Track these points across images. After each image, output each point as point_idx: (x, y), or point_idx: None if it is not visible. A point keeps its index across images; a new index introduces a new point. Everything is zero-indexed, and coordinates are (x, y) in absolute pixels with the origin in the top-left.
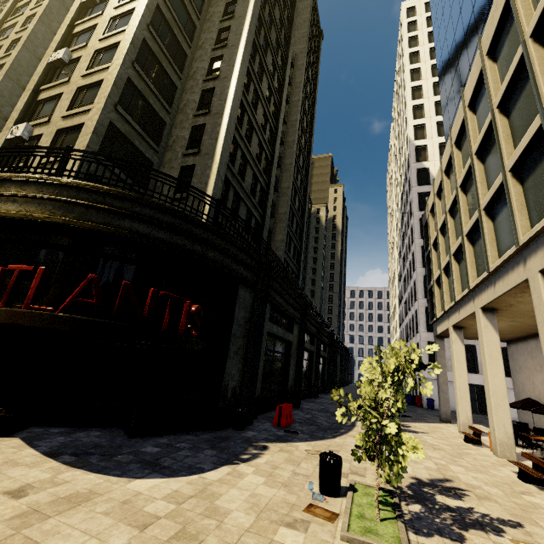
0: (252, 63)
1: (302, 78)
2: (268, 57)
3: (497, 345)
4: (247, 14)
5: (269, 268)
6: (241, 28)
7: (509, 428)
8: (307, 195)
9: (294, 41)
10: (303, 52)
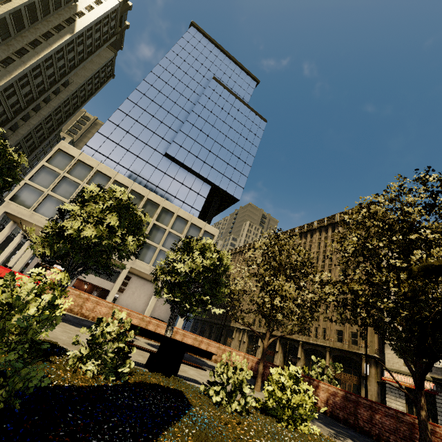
0: (3, 92)
1: (65, 97)
2: (25, 88)
3: (18, 241)
4: (13, 74)
5: None
6: (4, 78)
7: (0, 262)
8: (35, 151)
9: (78, 74)
10: (77, 84)
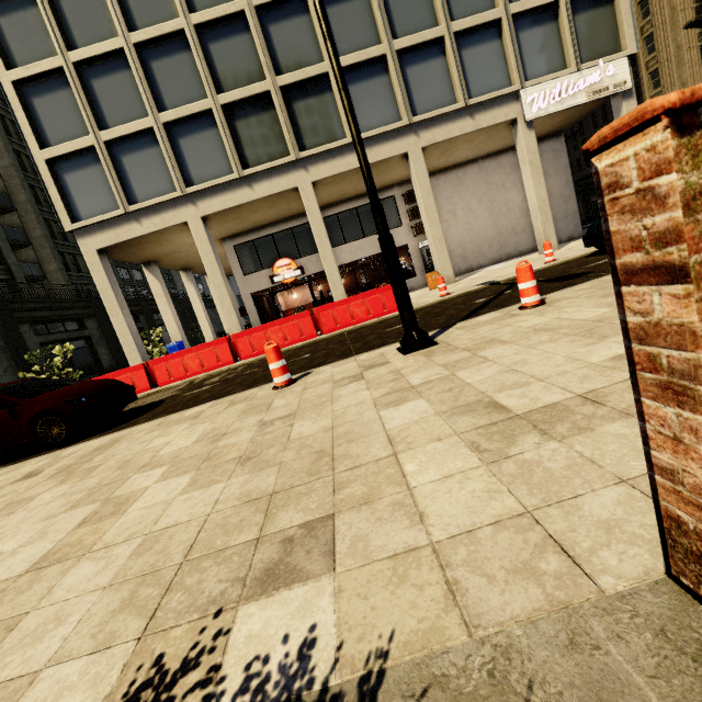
0: None
1: None
2: None
3: (194, 291)
4: None
5: (2, 301)
6: None
7: (211, 335)
8: None
9: None
10: None
